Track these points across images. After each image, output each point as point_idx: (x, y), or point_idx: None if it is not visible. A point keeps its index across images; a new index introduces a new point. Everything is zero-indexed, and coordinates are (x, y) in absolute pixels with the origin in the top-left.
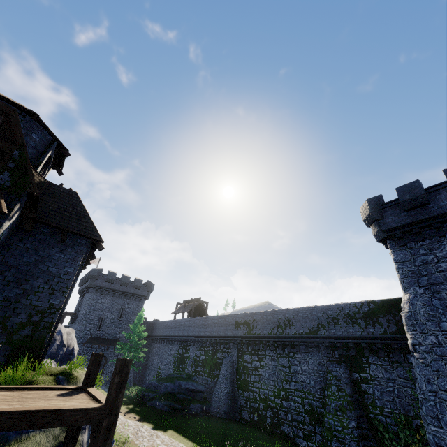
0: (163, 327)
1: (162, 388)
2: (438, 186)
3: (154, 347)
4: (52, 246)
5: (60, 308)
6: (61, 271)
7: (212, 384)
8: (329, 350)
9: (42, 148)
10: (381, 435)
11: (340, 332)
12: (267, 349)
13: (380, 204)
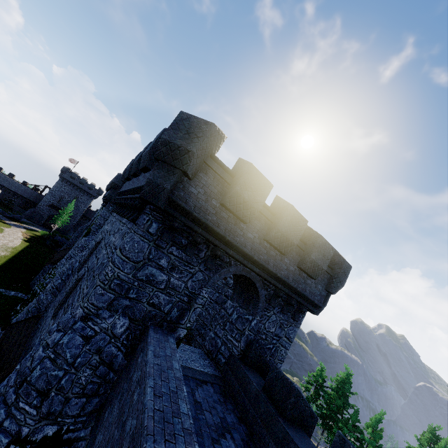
0: None
1: (56, 237)
2: None
3: None
4: None
5: None
6: None
7: None
8: None
9: None
10: None
11: None
12: None
13: None
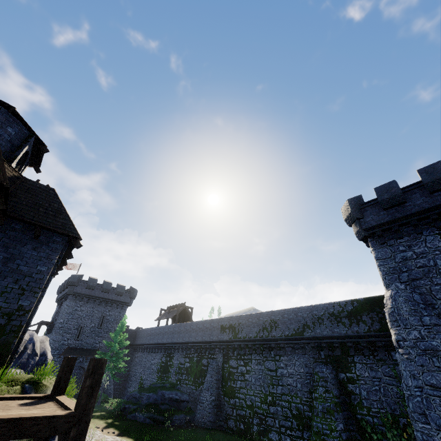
0: (146, 335)
1: (144, 399)
2: (413, 186)
3: (136, 356)
4: (23, 243)
5: (30, 310)
6: (33, 270)
7: (197, 393)
8: (315, 351)
9: (18, 142)
10: (369, 436)
11: (325, 332)
12: (253, 353)
13: (361, 204)
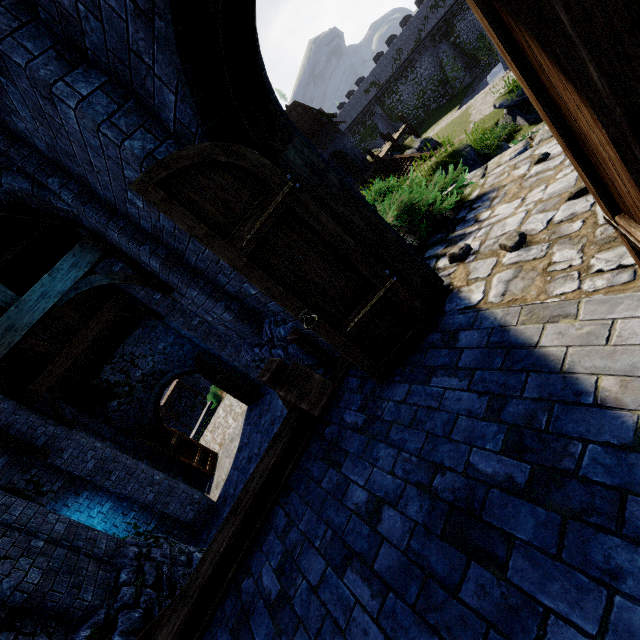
0: None
1: None
2: None
3: None
4: None
5: None
6: None
7: (378, 141)
8: (432, 42)
9: None
10: (474, 55)
11: (433, 24)
12: (397, 83)
13: None
